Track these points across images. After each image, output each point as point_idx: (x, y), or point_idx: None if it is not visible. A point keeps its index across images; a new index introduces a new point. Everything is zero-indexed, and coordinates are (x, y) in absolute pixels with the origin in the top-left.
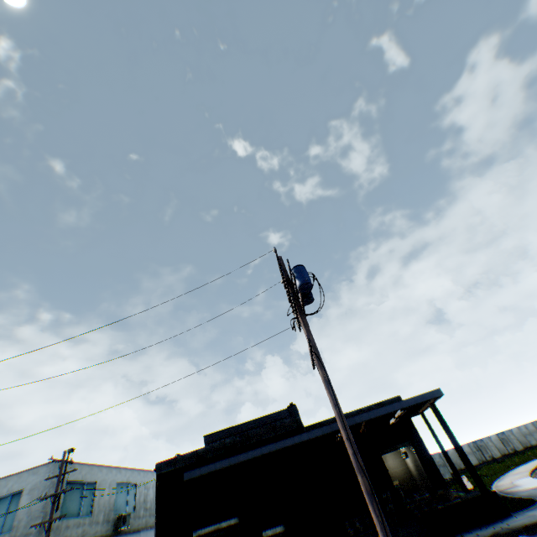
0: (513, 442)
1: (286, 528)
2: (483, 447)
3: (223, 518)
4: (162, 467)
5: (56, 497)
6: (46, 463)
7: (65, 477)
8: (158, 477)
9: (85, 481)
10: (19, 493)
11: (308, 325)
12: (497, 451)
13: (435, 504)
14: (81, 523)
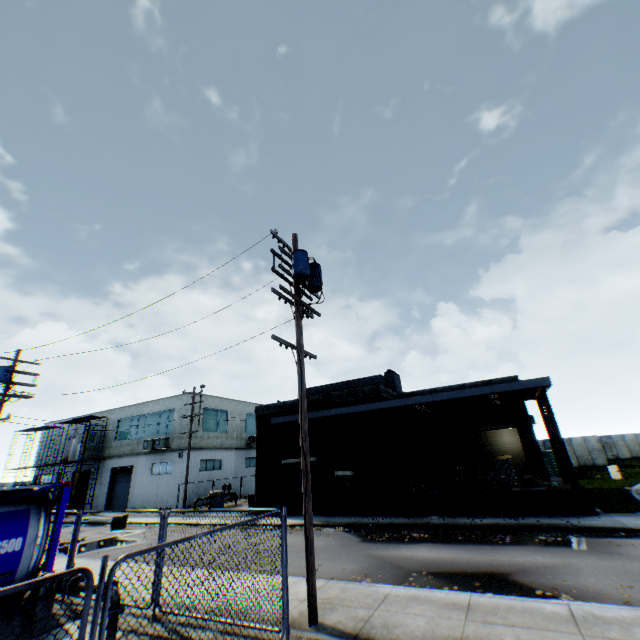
0: None
1: (355, 474)
2: None
3: None
4: (259, 411)
5: (192, 419)
6: (186, 394)
7: (201, 405)
8: (257, 418)
9: (218, 409)
10: (173, 411)
11: (299, 319)
12: None
13: (509, 487)
14: (219, 437)
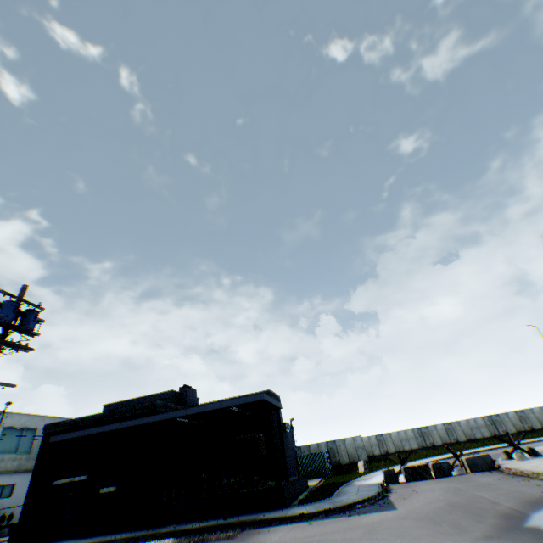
0: (458, 433)
1: (118, 488)
2: (427, 434)
3: (78, 473)
4: (48, 428)
5: None
6: None
7: (3, 424)
8: (44, 436)
9: (25, 427)
10: None
11: None
12: (440, 440)
13: (236, 488)
14: (18, 458)
